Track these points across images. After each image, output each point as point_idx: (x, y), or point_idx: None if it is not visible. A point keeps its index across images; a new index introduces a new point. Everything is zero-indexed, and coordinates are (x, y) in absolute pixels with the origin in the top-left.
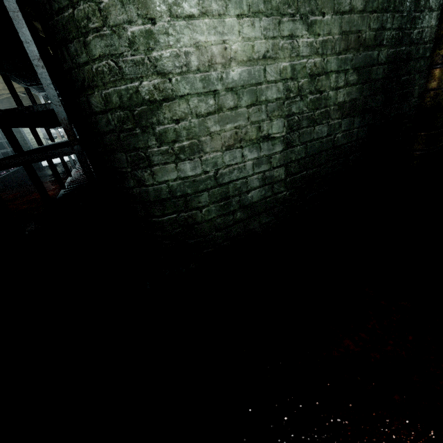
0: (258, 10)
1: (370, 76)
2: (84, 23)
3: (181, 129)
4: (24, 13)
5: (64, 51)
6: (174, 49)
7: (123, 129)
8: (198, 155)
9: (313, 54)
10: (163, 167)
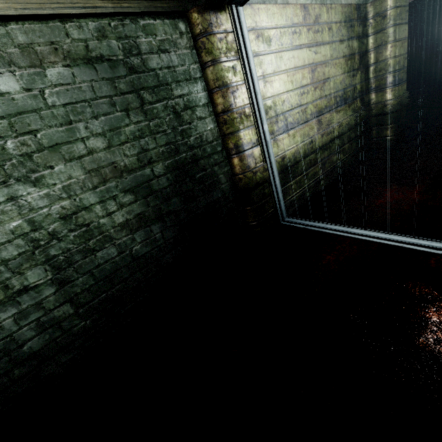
0: None
1: (152, 189)
2: None
3: None
4: None
5: None
6: None
7: None
8: None
9: (56, 200)
10: None
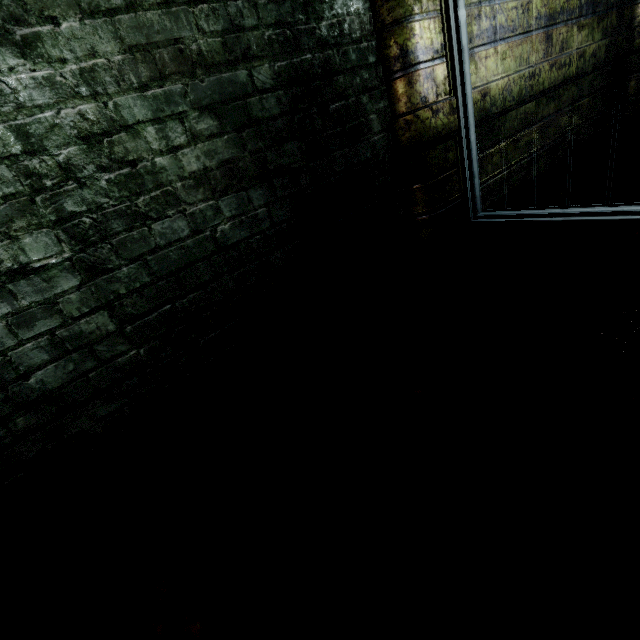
0: None
1: (250, 115)
2: None
3: None
4: None
5: None
6: None
7: None
8: None
9: (69, 98)
10: None
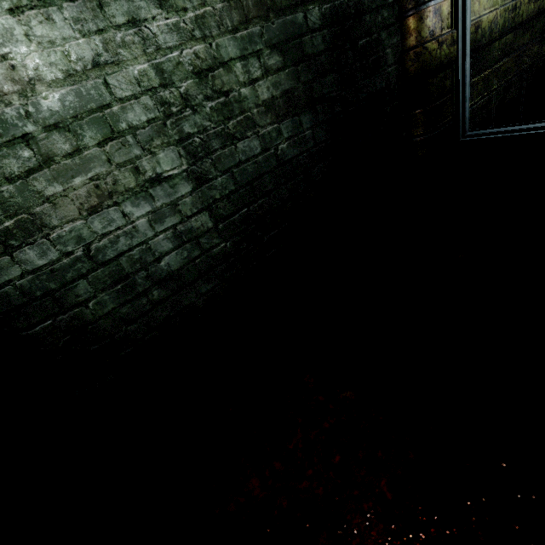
0: None
1: (304, 51)
2: None
3: None
4: None
5: None
6: None
7: None
8: (40, 234)
9: (188, 40)
10: None
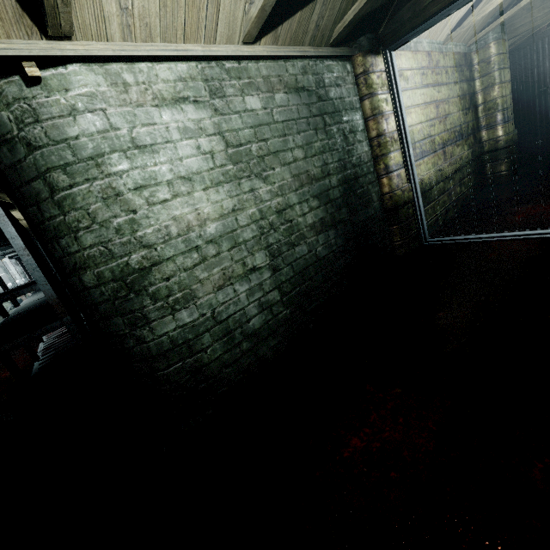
0: (219, 181)
1: (329, 198)
2: (74, 224)
3: (172, 284)
4: (2, 207)
5: (55, 245)
6: (156, 226)
7: (118, 297)
8: (192, 302)
9: (275, 196)
10: (160, 321)
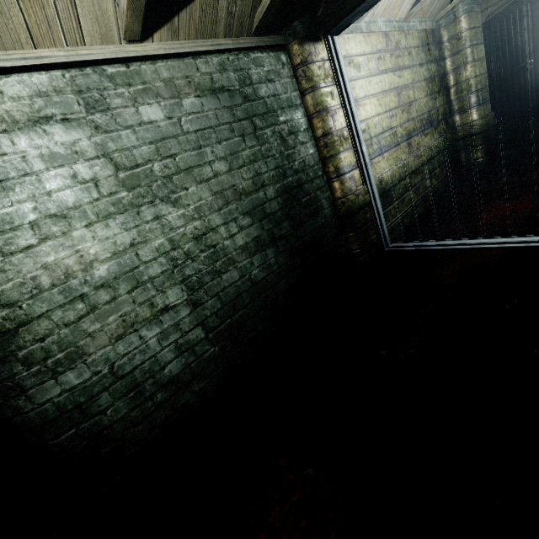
0: (109, 212)
1: (265, 212)
2: None
3: (49, 344)
4: None
5: None
6: (17, 280)
7: None
8: (80, 360)
9: (190, 221)
10: (40, 387)
